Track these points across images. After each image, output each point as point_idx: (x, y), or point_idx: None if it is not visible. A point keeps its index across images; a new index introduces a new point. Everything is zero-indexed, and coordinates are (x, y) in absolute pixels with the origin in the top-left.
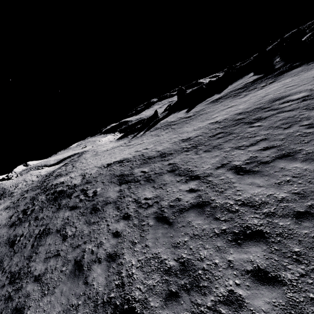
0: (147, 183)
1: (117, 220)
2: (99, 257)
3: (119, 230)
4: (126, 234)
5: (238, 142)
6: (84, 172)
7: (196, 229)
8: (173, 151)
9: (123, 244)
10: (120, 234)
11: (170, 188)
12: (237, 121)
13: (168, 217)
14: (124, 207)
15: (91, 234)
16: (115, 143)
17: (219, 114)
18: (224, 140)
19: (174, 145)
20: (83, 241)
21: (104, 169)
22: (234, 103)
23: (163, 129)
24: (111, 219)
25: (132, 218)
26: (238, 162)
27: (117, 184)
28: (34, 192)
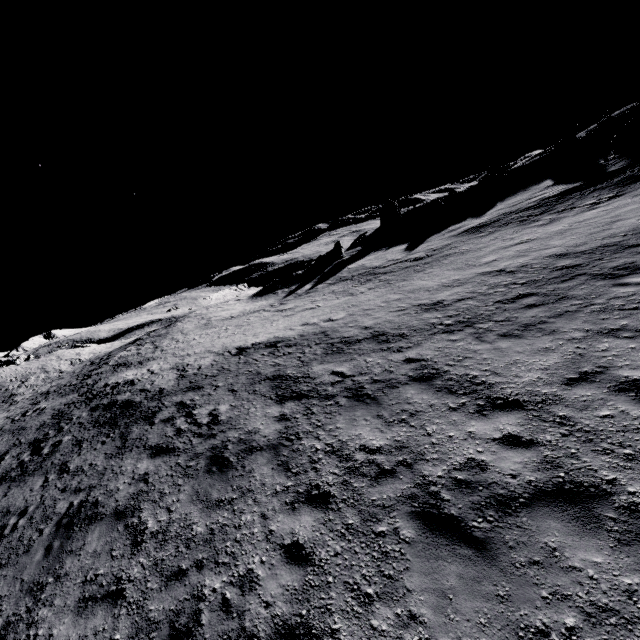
0: (358, 405)
1: (288, 503)
2: (252, 630)
3: (304, 539)
4: (330, 557)
5: (602, 319)
6: (182, 362)
7: (599, 587)
8: (407, 329)
9: (328, 595)
10: (309, 556)
11: (434, 426)
12: (563, 271)
13: (461, 518)
14: (305, 466)
15: (216, 539)
16: (248, 303)
17: (498, 255)
18: (550, 311)
19: (404, 317)
20: (194, 560)
21: (232, 359)
22: (530, 235)
23: (360, 282)
24: (270, 497)
25: (337, 504)
26: (636, 370)
27: (273, 400)
28: (62, 398)
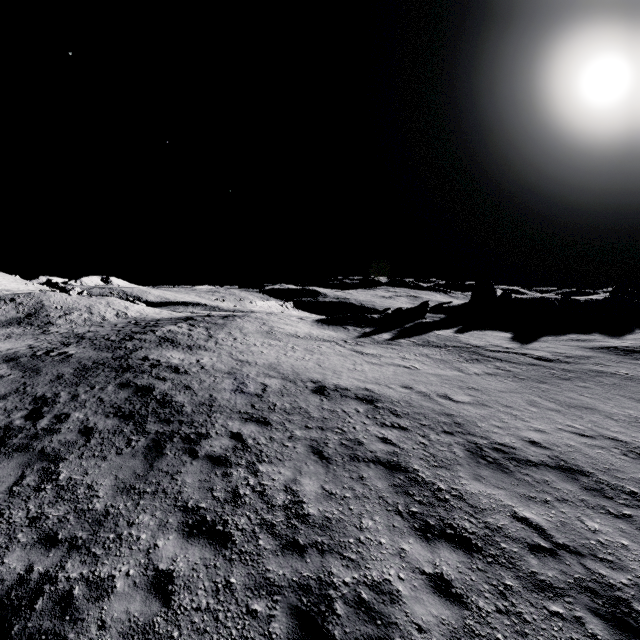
0: None
1: None
2: None
3: None
4: None
5: None
6: (240, 369)
7: None
8: (636, 486)
9: None
10: None
11: None
12: None
13: None
14: None
15: None
16: (313, 326)
17: None
18: None
19: (606, 454)
20: None
21: (311, 397)
22: None
23: (463, 357)
24: None
25: None
26: None
27: (407, 521)
28: (94, 351)
